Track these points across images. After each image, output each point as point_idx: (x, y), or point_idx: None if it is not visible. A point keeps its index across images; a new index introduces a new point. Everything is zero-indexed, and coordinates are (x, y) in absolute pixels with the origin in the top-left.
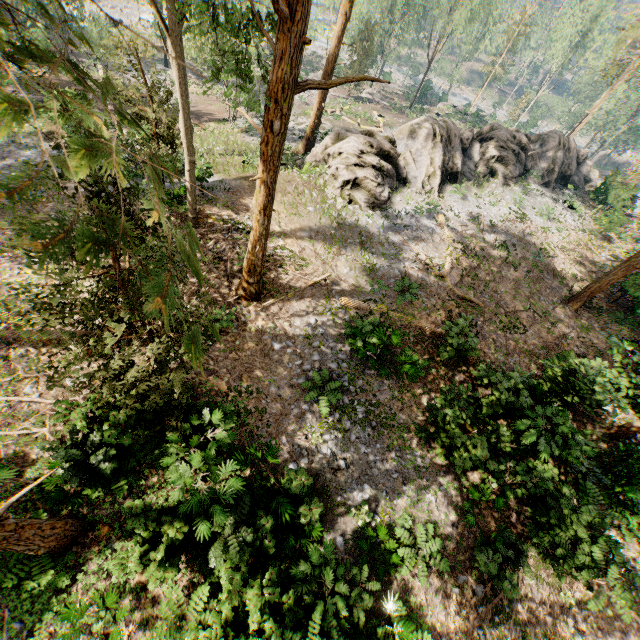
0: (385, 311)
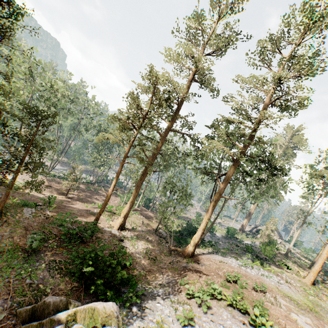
0: (325, 275)
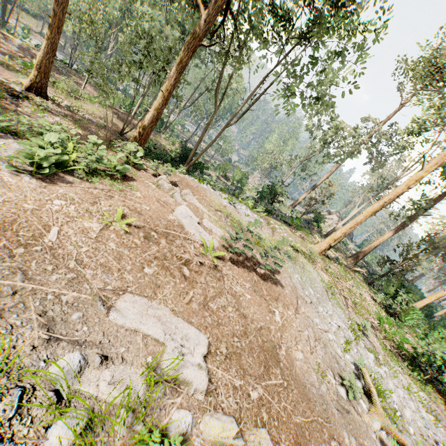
0: (370, 275)
